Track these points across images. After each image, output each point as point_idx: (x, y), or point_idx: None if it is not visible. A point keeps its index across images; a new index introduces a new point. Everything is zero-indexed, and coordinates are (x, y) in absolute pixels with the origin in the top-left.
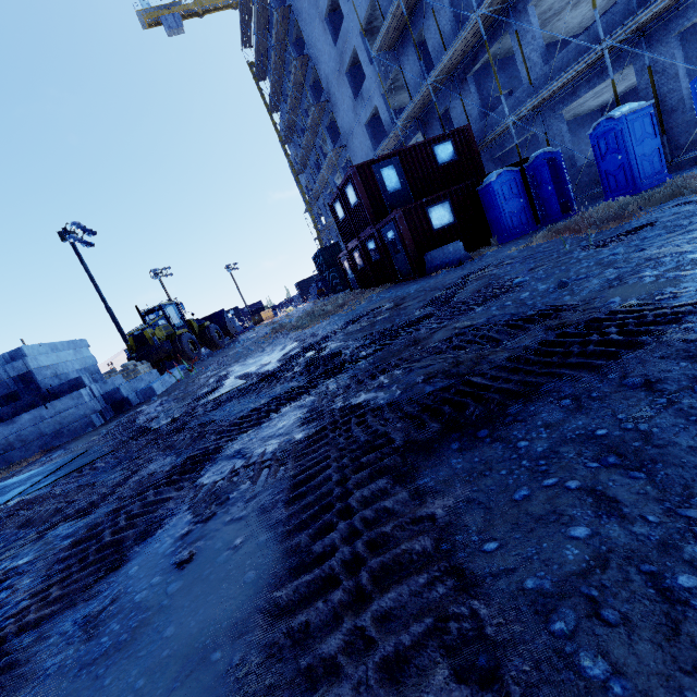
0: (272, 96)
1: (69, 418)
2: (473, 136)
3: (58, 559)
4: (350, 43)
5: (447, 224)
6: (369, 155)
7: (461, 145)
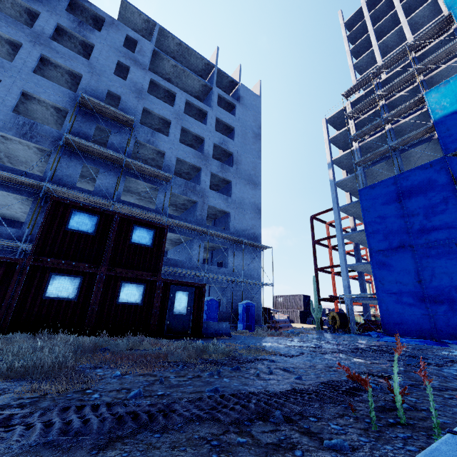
0: None
1: None
2: None
3: None
4: None
5: None
6: None
7: None
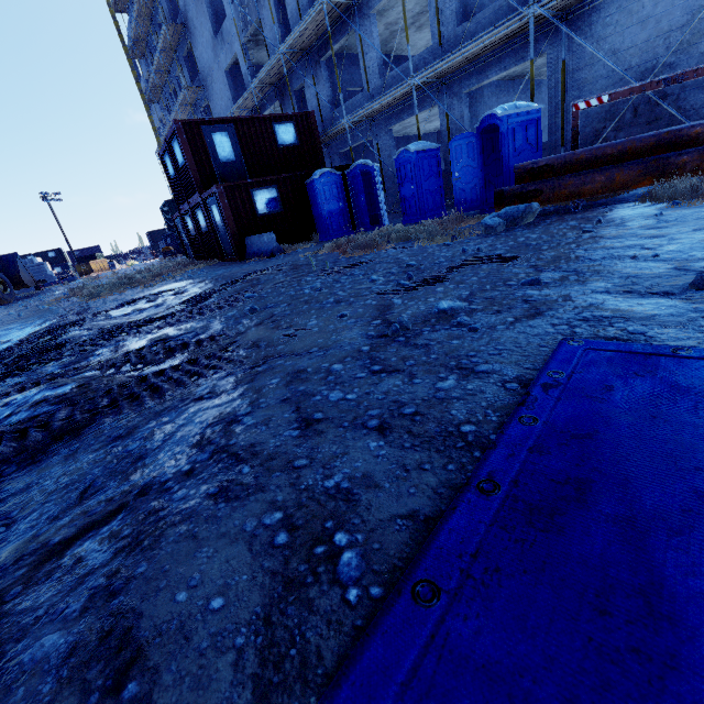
0: None
1: None
2: (316, 125)
3: None
4: None
5: (272, 211)
6: (229, 107)
7: (304, 131)
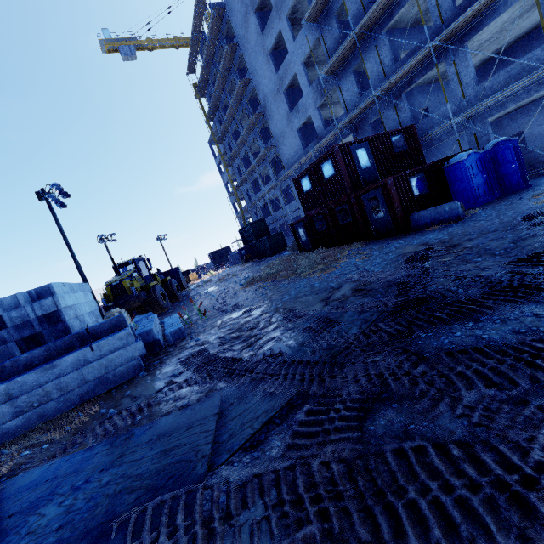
0: (211, 108)
1: (115, 361)
2: (416, 133)
3: None
4: (291, 70)
5: (422, 192)
6: (298, 152)
7: (409, 139)
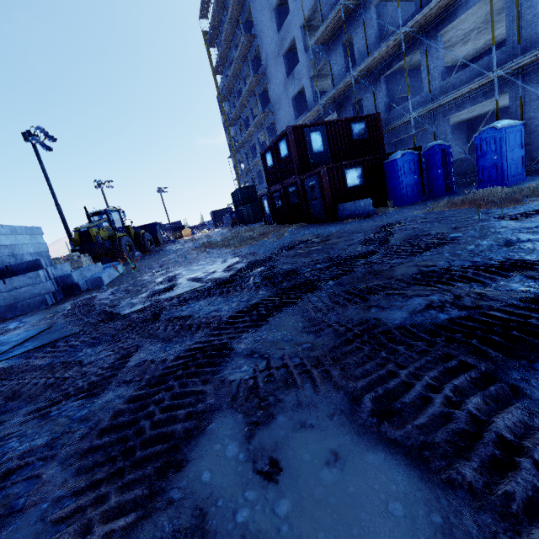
0: (218, 61)
1: (24, 294)
2: (381, 122)
3: (88, 447)
4: (291, 32)
5: (357, 185)
6: (291, 122)
7: (371, 127)
